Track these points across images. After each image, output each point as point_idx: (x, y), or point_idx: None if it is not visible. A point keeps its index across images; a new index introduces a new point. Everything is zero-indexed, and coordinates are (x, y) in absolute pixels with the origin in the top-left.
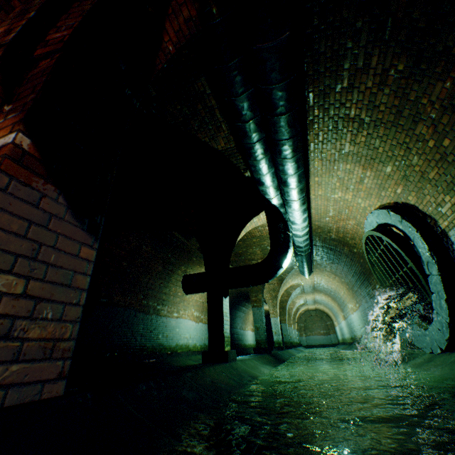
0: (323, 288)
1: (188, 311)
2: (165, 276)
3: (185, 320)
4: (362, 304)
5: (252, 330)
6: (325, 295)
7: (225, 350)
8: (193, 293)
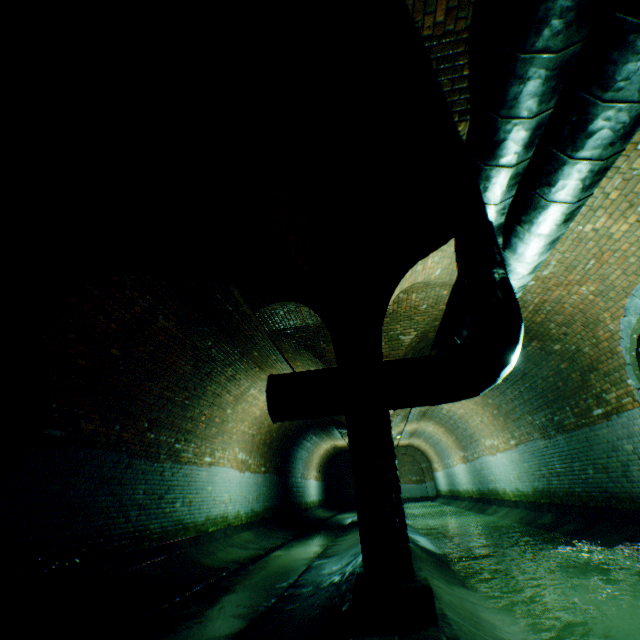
0: (438, 413)
1: (228, 451)
2: (195, 385)
3: (223, 470)
4: (532, 441)
5: (316, 479)
6: (435, 424)
7: (414, 579)
8: (292, 418)
